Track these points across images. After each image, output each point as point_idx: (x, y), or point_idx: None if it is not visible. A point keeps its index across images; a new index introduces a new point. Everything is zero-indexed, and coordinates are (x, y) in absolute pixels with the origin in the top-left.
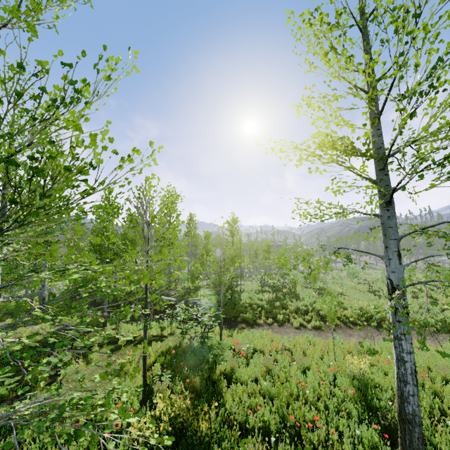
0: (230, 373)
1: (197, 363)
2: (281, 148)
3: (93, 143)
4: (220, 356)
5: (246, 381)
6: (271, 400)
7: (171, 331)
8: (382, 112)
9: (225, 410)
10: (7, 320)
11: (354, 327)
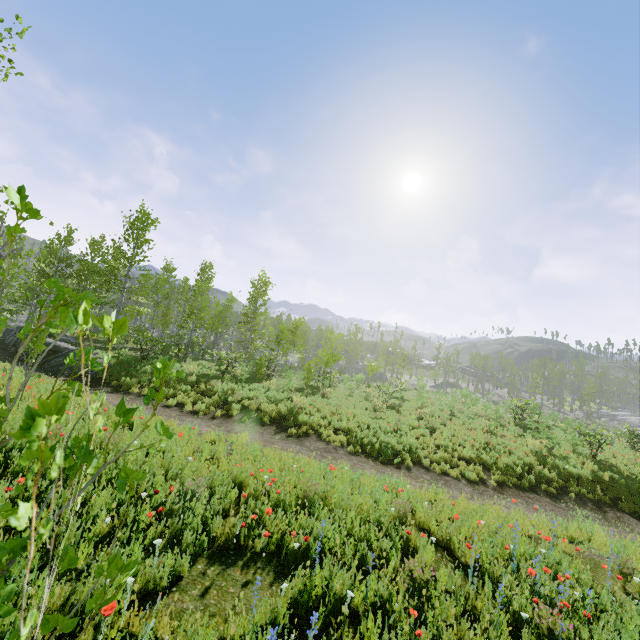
0: None
1: None
2: None
3: None
4: None
5: None
6: None
7: None
8: None
9: None
10: None
11: (249, 422)
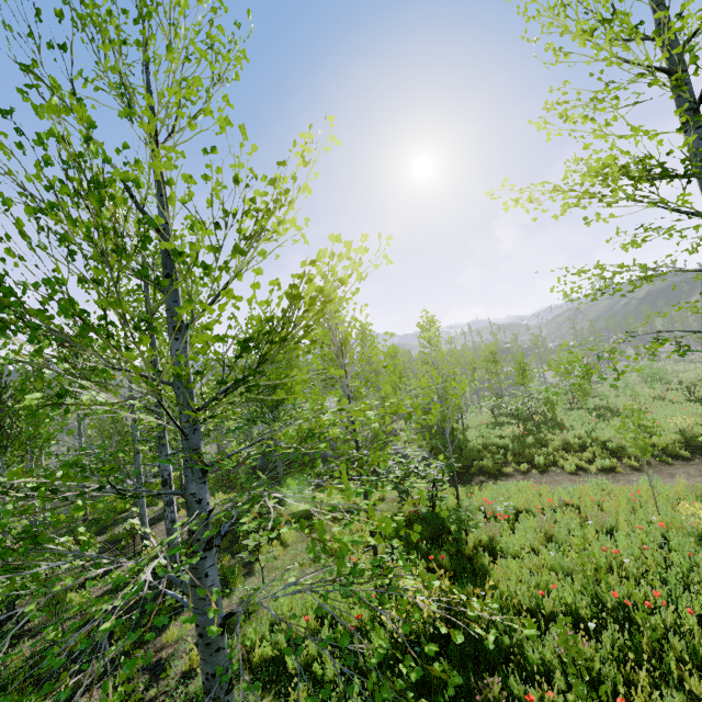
0: (490, 544)
1: (433, 536)
2: (529, 196)
3: (348, 253)
4: (469, 521)
5: (518, 554)
6: (565, 577)
7: (379, 496)
8: (701, 97)
9: (500, 593)
10: (160, 503)
11: (674, 462)
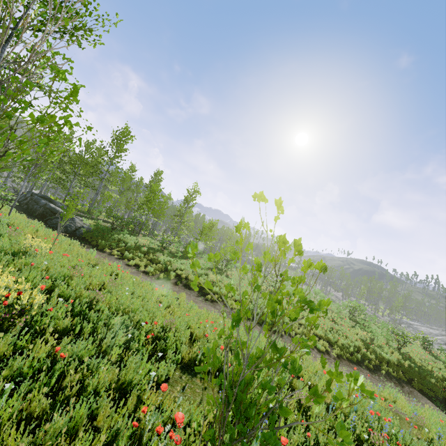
0: None
1: None
2: None
3: None
4: None
5: None
6: None
7: None
8: None
9: None
10: None
11: (181, 286)
